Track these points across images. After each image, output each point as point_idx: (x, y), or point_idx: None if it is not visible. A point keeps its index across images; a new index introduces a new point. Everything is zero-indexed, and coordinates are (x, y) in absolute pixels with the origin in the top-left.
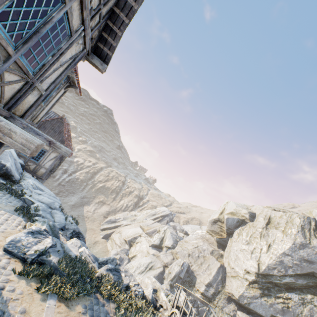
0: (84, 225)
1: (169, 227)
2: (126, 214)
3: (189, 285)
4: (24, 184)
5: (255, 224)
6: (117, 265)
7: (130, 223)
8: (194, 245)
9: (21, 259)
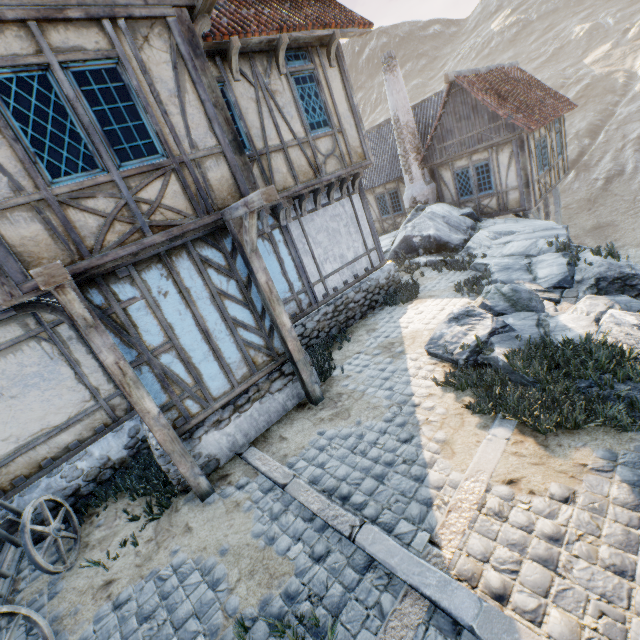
0: None
1: None
2: None
3: None
4: (472, 243)
5: None
6: None
7: None
8: None
9: (452, 363)
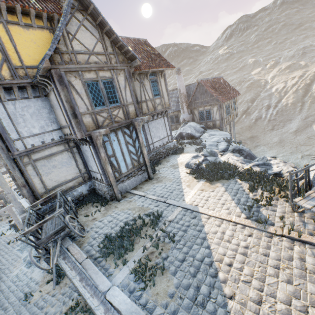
0: None
1: None
2: None
3: None
4: (202, 137)
5: None
6: (267, 161)
7: None
8: None
9: (192, 169)
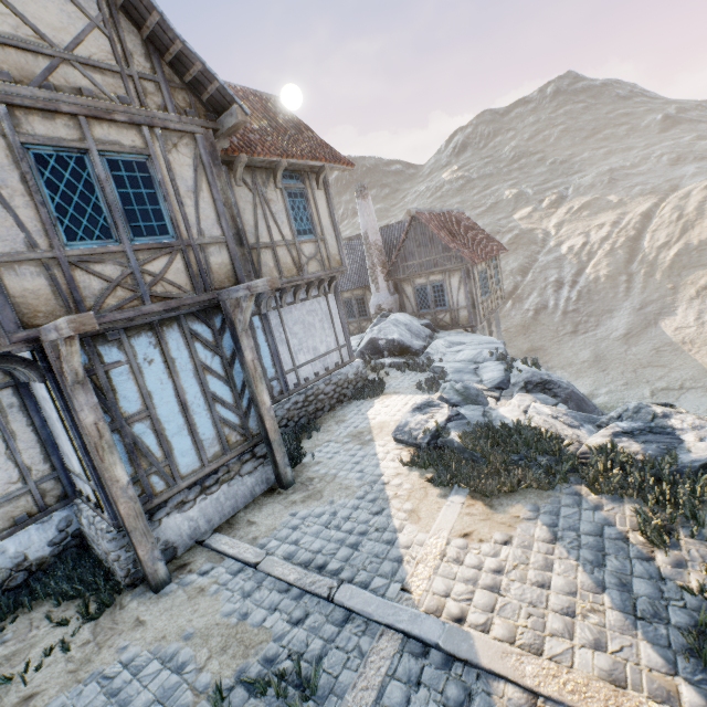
0: (689, 361)
1: None
2: None
3: None
4: (430, 349)
5: None
6: (656, 418)
7: None
8: None
9: (416, 447)
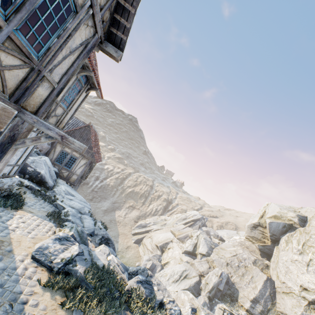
0: (117, 229)
1: (202, 232)
2: (155, 218)
3: (230, 299)
4: (57, 190)
5: (308, 230)
6: (148, 276)
7: (160, 228)
8: (232, 253)
9: (48, 268)
